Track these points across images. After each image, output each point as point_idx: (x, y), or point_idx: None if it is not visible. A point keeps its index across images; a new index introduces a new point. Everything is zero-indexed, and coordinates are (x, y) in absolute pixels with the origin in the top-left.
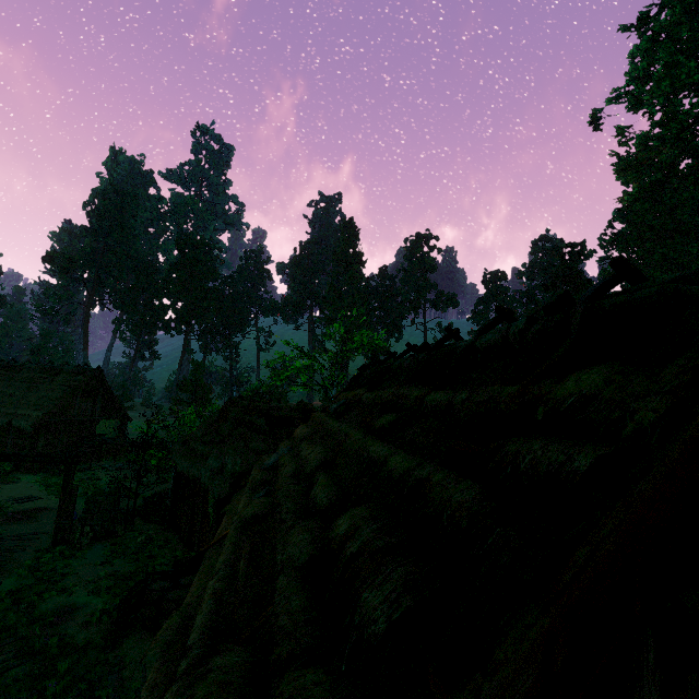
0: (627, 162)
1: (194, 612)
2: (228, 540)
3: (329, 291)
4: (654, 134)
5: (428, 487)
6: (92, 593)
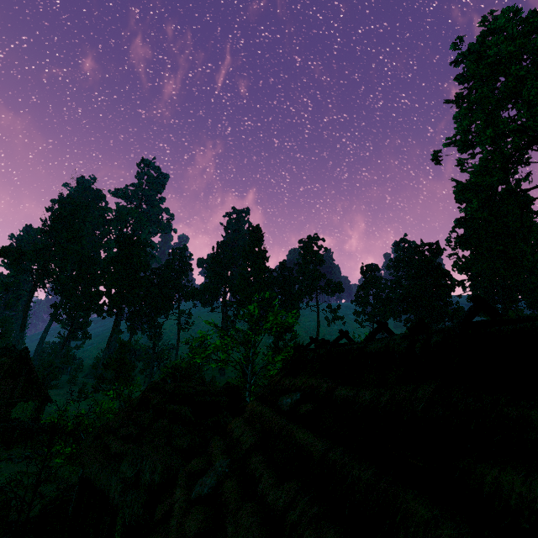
0: (463, 185)
1: None
2: None
3: (240, 279)
4: (482, 166)
5: None
6: None
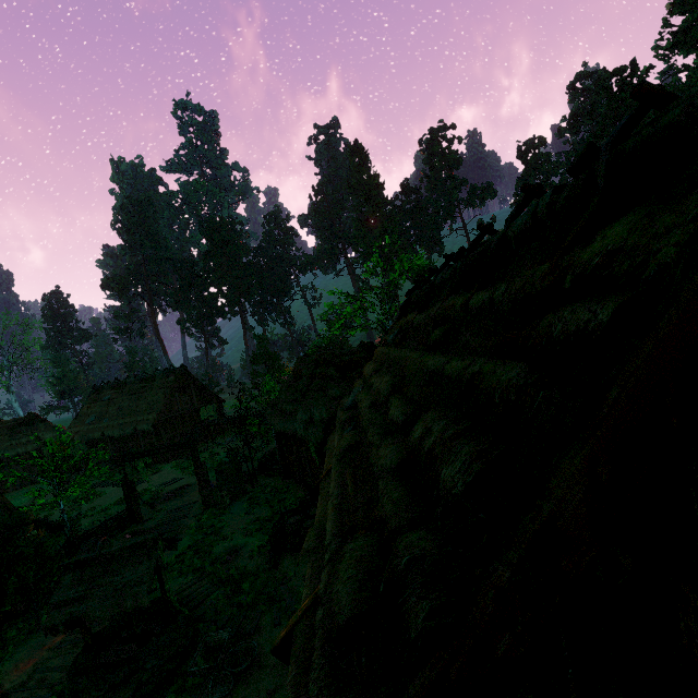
0: None
1: (324, 525)
2: (333, 470)
3: (356, 227)
4: None
5: (480, 378)
6: (246, 536)
